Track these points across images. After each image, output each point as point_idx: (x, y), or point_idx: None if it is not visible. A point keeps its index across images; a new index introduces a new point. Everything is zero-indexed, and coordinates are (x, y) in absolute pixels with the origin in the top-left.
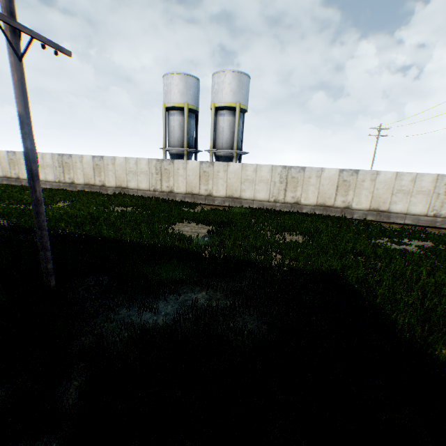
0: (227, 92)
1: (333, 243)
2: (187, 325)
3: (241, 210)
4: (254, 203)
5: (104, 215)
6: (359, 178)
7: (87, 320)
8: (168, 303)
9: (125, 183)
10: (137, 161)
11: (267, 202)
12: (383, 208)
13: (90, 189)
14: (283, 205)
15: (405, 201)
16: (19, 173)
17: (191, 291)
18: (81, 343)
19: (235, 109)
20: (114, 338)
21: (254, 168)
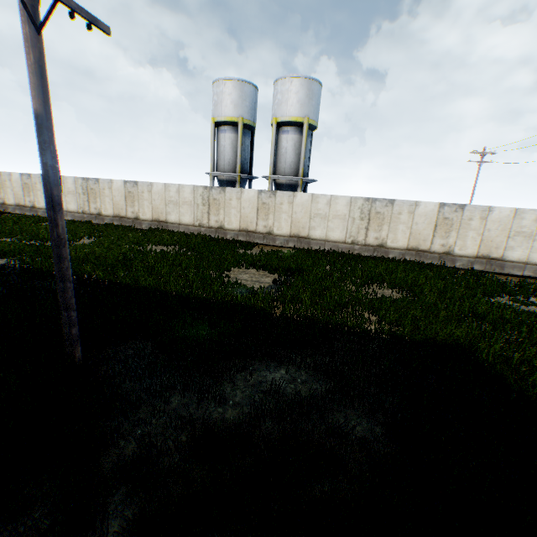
0: (293, 103)
1: (443, 302)
2: (268, 423)
3: (310, 253)
4: (325, 244)
5: (140, 256)
6: (465, 216)
7: (127, 414)
8: (236, 386)
9: (163, 216)
10: (179, 188)
11: (342, 243)
12: (495, 254)
13: (121, 222)
14: (363, 247)
15: (526, 247)
16: (34, 201)
17: (264, 368)
18: (120, 451)
19: (302, 124)
20: (168, 445)
21: (327, 200)
